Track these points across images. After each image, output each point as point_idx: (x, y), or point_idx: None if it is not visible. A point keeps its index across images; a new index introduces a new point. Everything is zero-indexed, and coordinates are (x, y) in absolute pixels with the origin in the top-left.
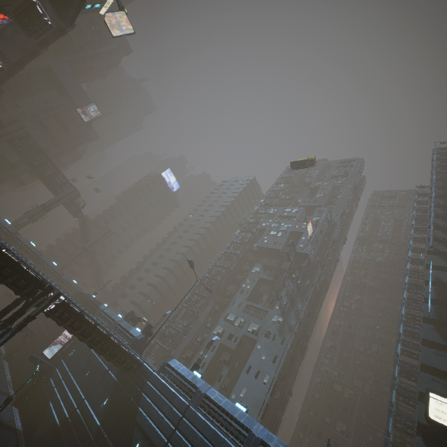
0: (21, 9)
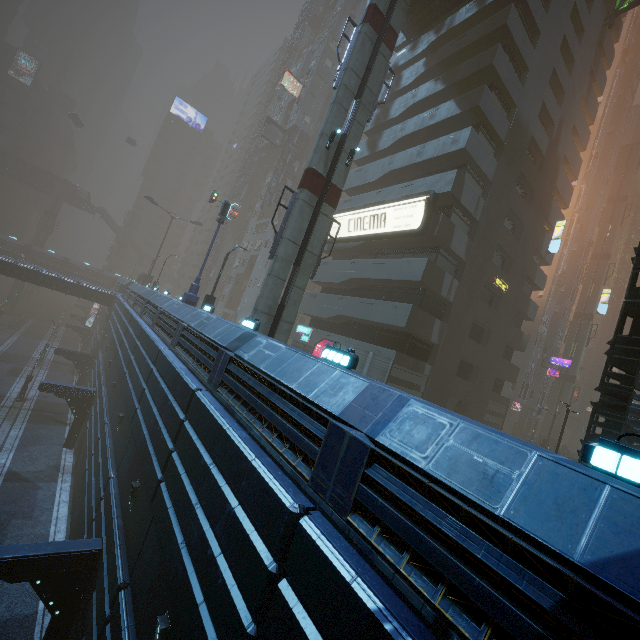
0: None
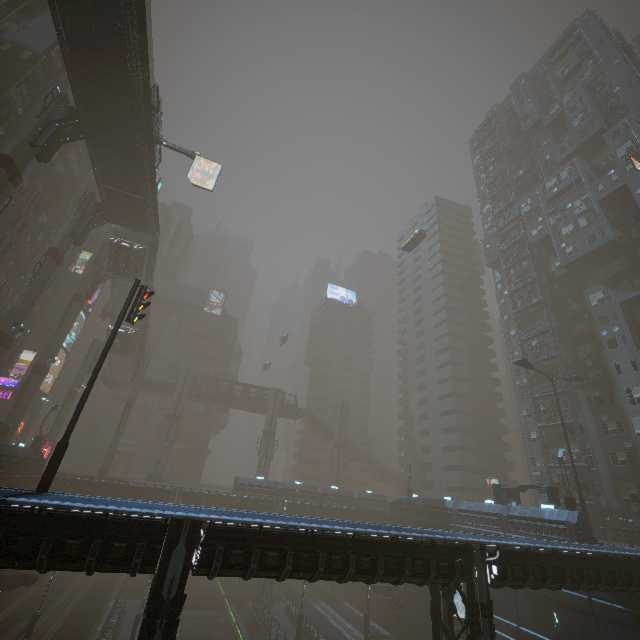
0: (112, 261)
